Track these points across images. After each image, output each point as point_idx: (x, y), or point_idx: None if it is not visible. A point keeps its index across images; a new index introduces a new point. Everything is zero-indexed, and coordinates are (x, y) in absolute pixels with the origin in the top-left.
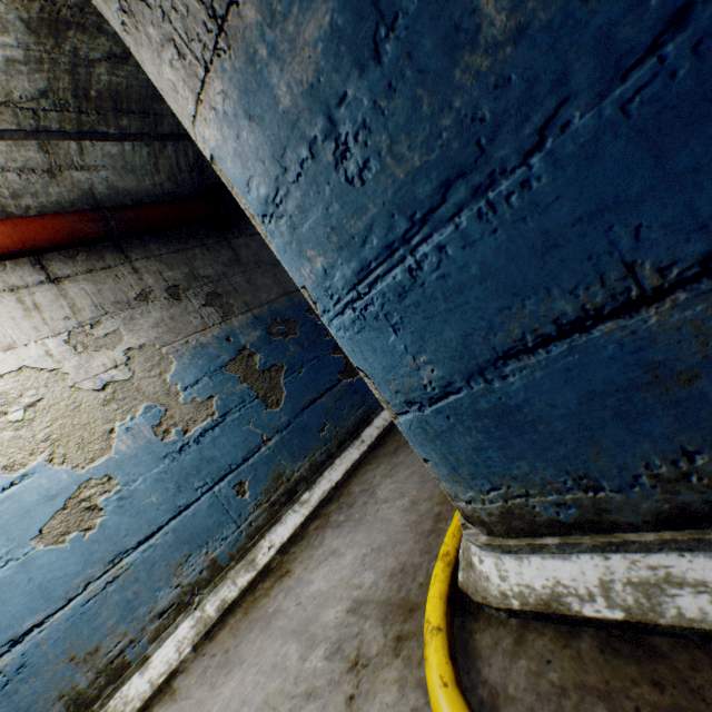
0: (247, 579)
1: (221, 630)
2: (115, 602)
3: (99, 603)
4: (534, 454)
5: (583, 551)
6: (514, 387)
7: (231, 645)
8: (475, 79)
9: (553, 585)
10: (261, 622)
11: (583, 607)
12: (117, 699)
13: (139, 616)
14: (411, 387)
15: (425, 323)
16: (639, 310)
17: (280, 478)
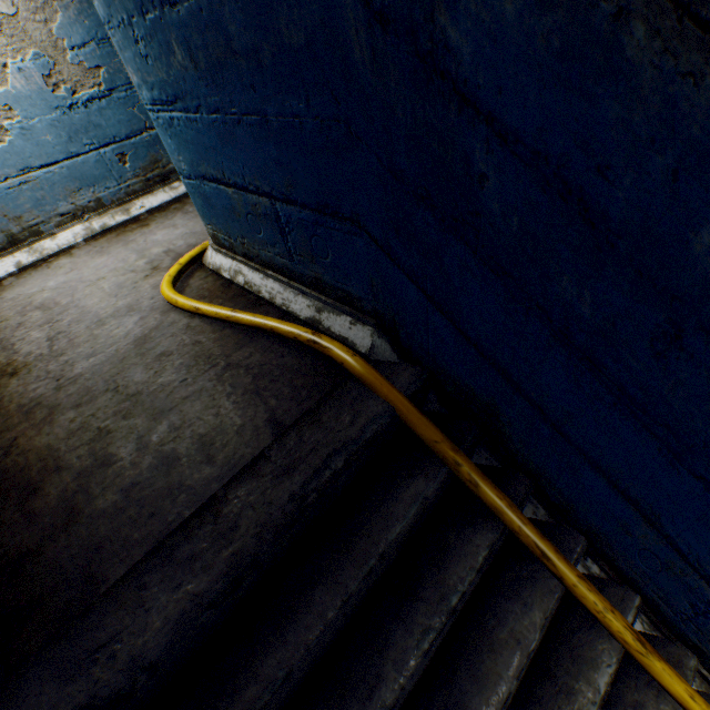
0: (123, 219)
1: (103, 239)
2: (29, 197)
3: (18, 193)
4: (217, 219)
5: (230, 258)
6: (208, 191)
7: (106, 247)
8: (178, 69)
9: (221, 265)
10: (125, 243)
11: (224, 274)
12: (38, 246)
13: (47, 211)
14: (180, 167)
15: (180, 145)
16: (228, 188)
17: (158, 164)
